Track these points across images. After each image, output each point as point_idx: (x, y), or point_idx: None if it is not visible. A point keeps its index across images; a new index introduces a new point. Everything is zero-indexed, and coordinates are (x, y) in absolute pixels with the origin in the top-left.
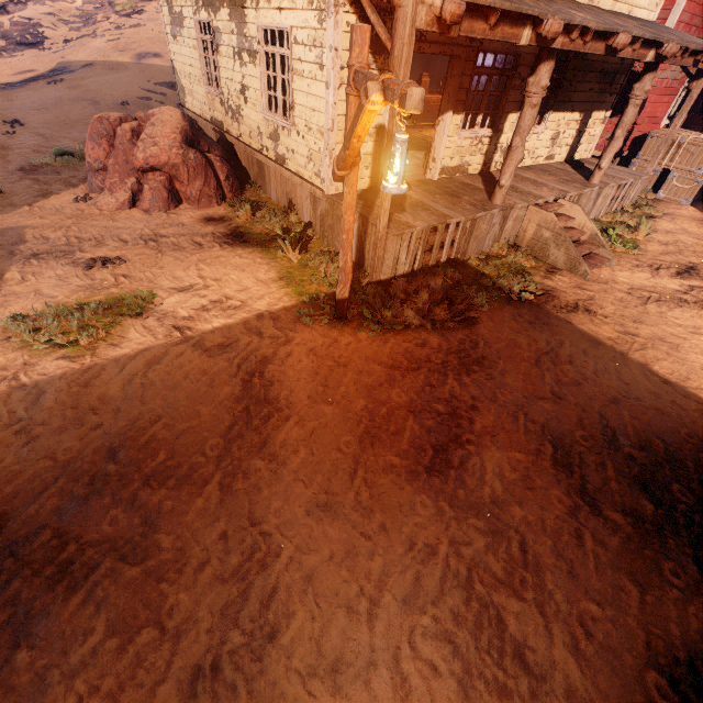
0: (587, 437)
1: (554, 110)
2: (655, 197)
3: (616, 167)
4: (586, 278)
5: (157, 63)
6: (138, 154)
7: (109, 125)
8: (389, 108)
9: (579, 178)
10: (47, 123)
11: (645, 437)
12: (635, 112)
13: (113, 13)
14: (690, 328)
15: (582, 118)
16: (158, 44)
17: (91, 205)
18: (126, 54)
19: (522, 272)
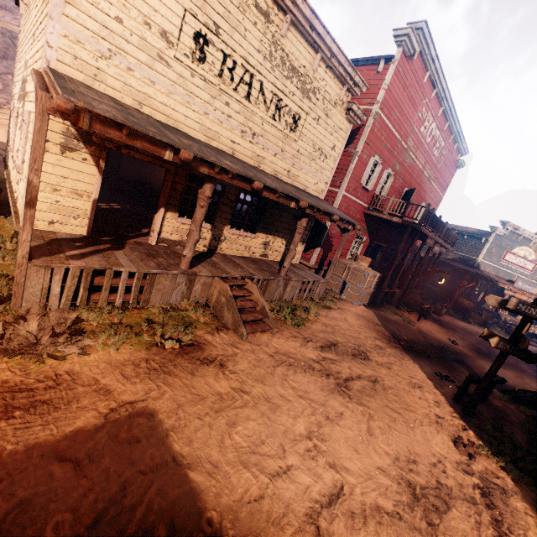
0: (66, 524)
1: (261, 226)
2: (340, 297)
3: (309, 272)
4: (243, 338)
5: None
6: None
7: None
8: (98, 181)
9: (274, 270)
10: None
11: (152, 523)
12: (300, 237)
13: None
14: (300, 392)
15: (286, 237)
16: None
17: None
18: (6, 127)
19: (188, 325)
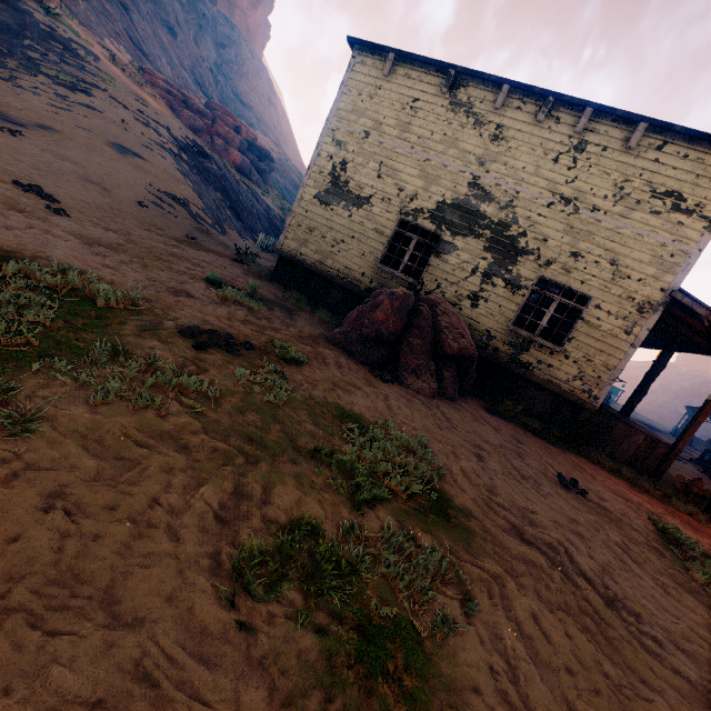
0: None
1: None
2: None
3: None
4: None
5: (145, 165)
6: (451, 342)
7: (411, 303)
8: None
9: None
10: (83, 205)
11: None
12: None
13: (40, 72)
14: None
15: None
16: (132, 142)
17: (405, 388)
18: (97, 136)
19: None
